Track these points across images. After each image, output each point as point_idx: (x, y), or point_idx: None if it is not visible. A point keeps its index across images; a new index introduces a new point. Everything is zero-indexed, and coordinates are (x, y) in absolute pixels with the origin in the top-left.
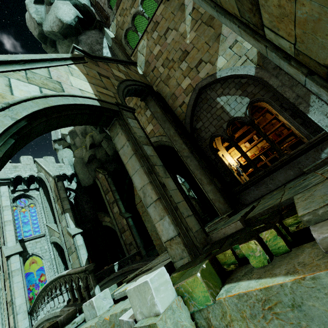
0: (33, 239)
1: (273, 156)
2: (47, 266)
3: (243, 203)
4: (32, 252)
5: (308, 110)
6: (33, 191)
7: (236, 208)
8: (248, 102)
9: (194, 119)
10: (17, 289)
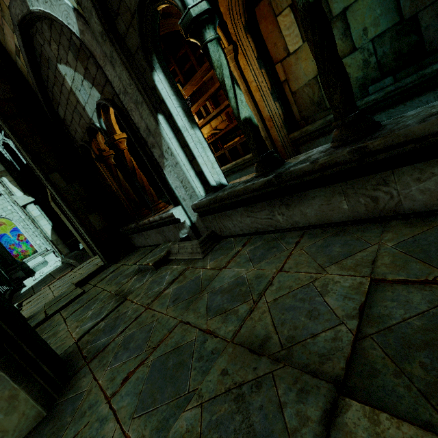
0: None
1: (222, 152)
2: (21, 227)
3: (133, 244)
4: None
5: (163, 164)
6: None
7: (119, 253)
8: (95, 104)
9: (50, 97)
10: None
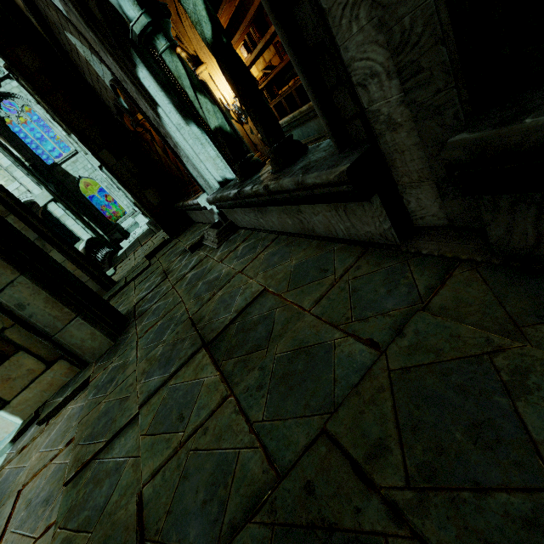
0: (67, 160)
1: (278, 100)
2: (106, 187)
3: (191, 219)
4: (77, 175)
5: (180, 154)
6: (6, 83)
7: (180, 228)
8: (109, 84)
9: (74, 62)
10: (77, 230)
